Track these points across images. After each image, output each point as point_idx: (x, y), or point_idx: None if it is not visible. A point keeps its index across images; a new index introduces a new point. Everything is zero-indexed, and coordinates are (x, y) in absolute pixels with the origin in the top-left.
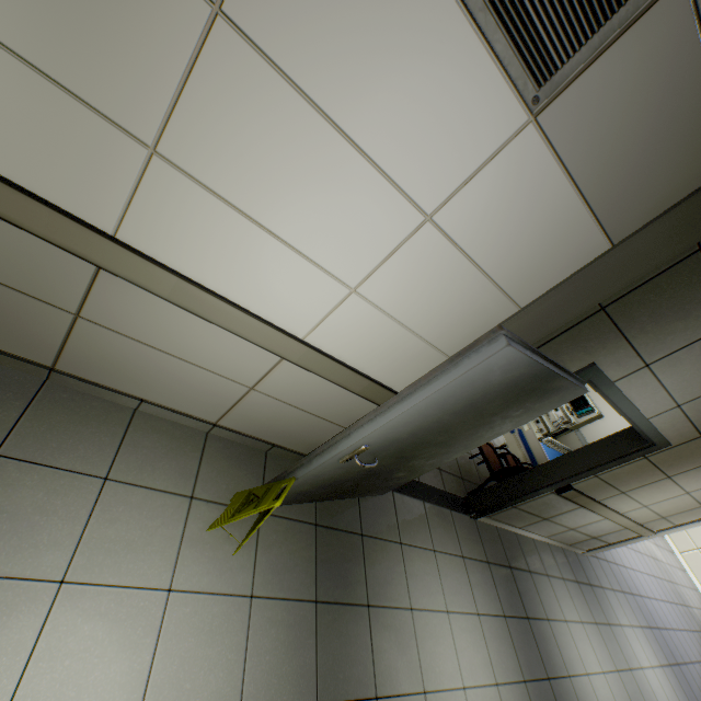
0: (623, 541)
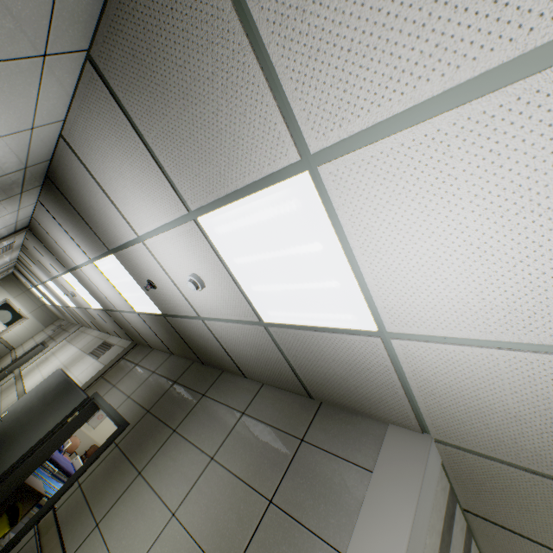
0: None
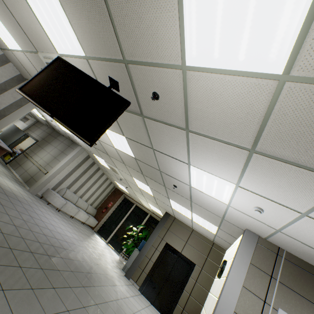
0: (41, 179)
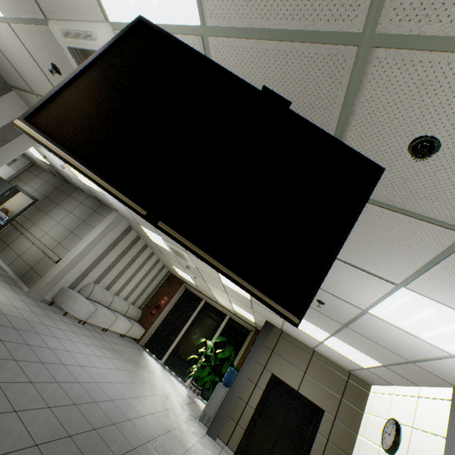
0: (49, 272)
